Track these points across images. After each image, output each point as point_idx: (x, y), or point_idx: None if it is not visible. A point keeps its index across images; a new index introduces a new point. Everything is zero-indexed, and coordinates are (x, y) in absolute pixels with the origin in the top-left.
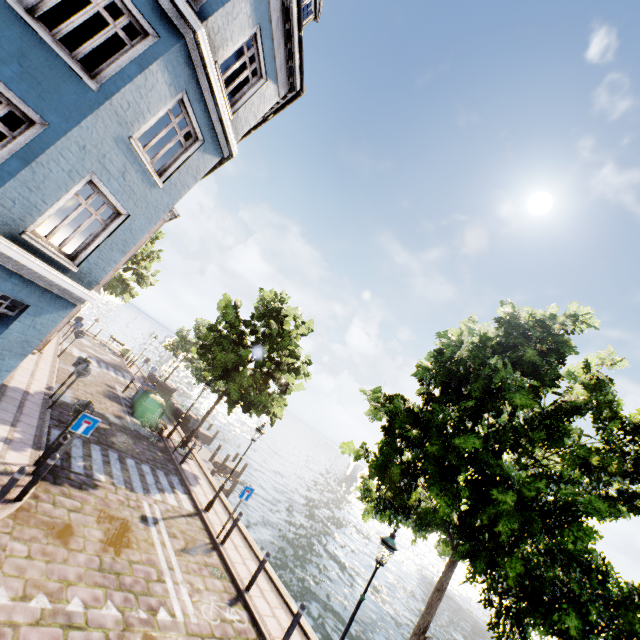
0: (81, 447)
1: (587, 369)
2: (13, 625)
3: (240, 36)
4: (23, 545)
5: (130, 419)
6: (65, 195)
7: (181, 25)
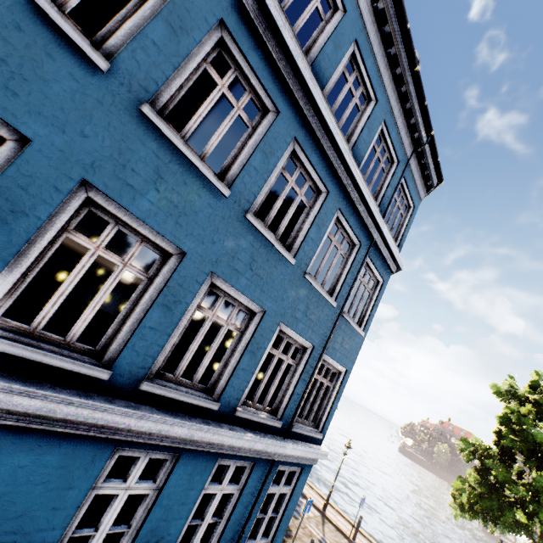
0: None
1: None
2: None
3: None
4: None
5: None
6: None
7: (393, 268)
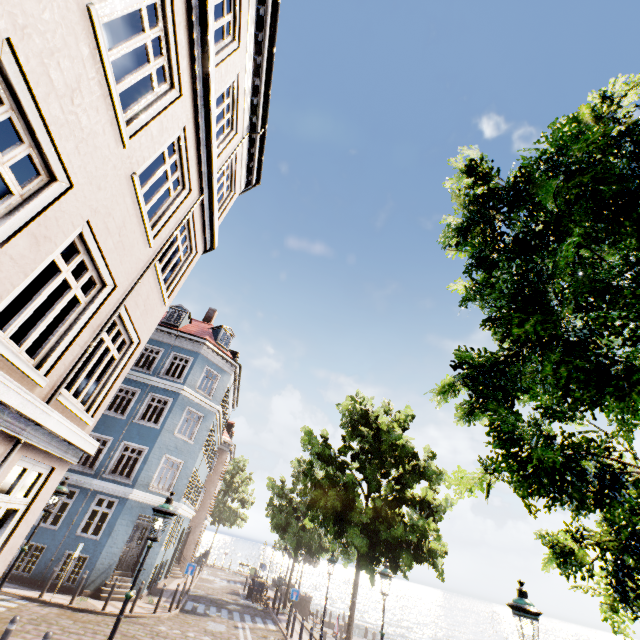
0: (204, 606)
1: (387, 413)
2: (167, 632)
3: (201, 374)
4: (171, 622)
5: (244, 601)
6: (159, 467)
7: (178, 390)
